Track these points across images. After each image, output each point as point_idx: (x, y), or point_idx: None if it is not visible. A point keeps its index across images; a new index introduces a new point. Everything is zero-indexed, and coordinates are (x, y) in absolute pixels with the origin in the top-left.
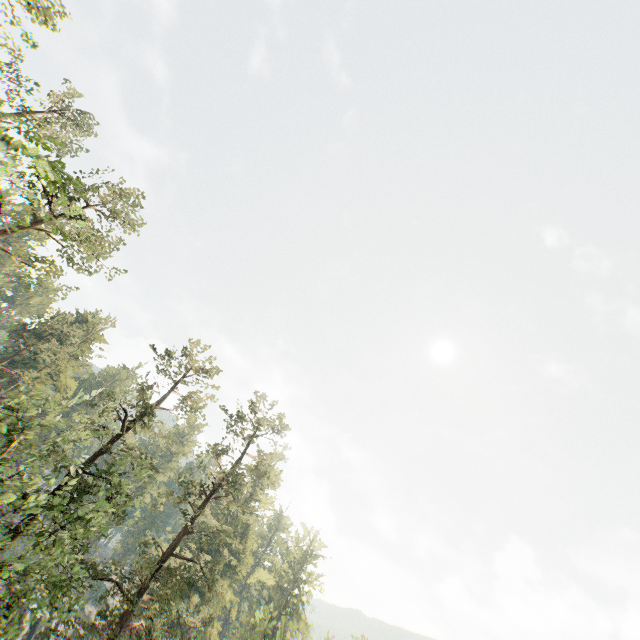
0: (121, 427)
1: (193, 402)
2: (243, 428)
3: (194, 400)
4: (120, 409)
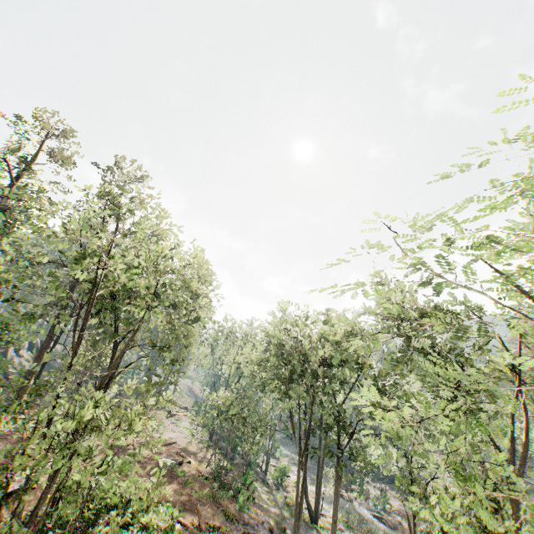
0: (11, 179)
1: (64, 159)
2: (113, 175)
3: (64, 158)
4: (2, 163)
